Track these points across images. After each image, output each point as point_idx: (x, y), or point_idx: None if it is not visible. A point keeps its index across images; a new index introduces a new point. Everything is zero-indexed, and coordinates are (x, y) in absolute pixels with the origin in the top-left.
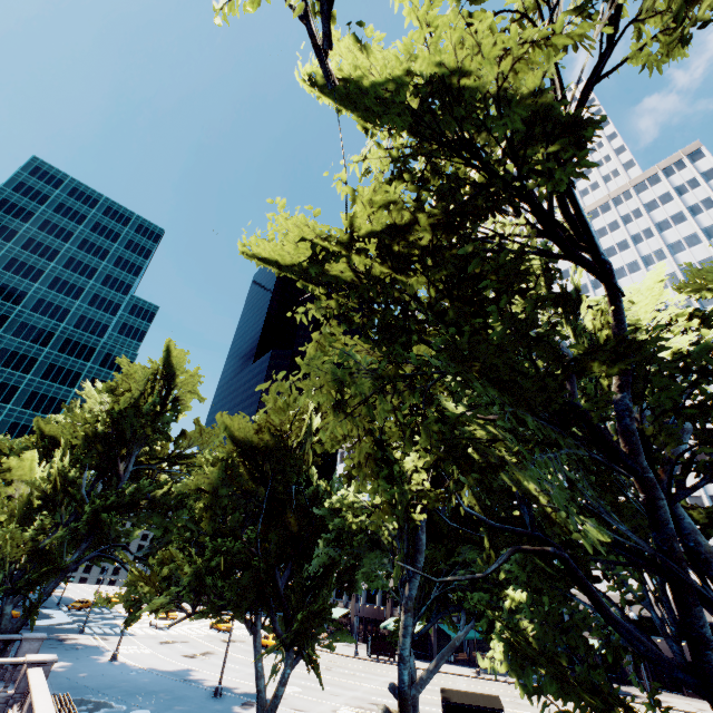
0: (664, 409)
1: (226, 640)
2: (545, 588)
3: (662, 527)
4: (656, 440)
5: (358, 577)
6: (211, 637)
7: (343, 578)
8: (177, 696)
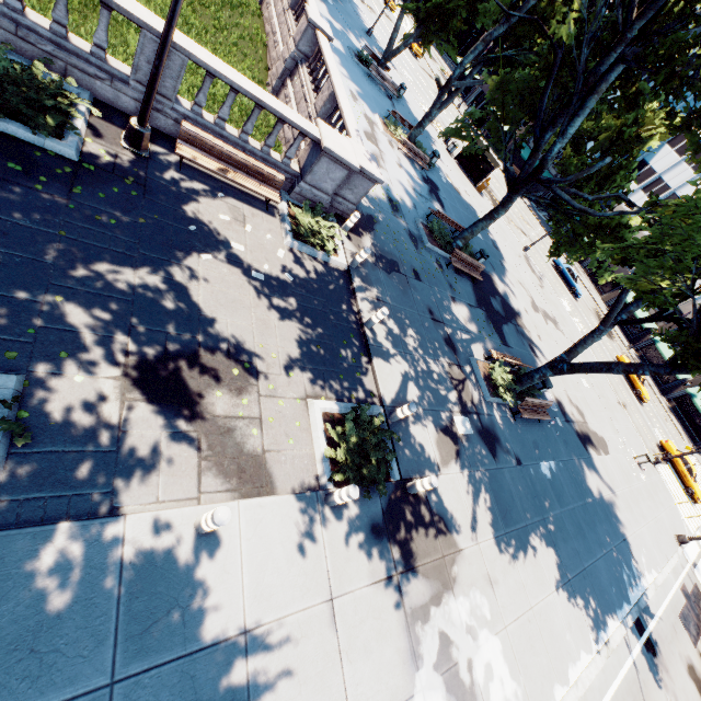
0: (688, 0)
1: (387, 15)
2: (542, 75)
3: (597, 66)
4: (660, 19)
5: (481, 5)
6: (377, 3)
7: (476, 6)
8: (347, 12)
